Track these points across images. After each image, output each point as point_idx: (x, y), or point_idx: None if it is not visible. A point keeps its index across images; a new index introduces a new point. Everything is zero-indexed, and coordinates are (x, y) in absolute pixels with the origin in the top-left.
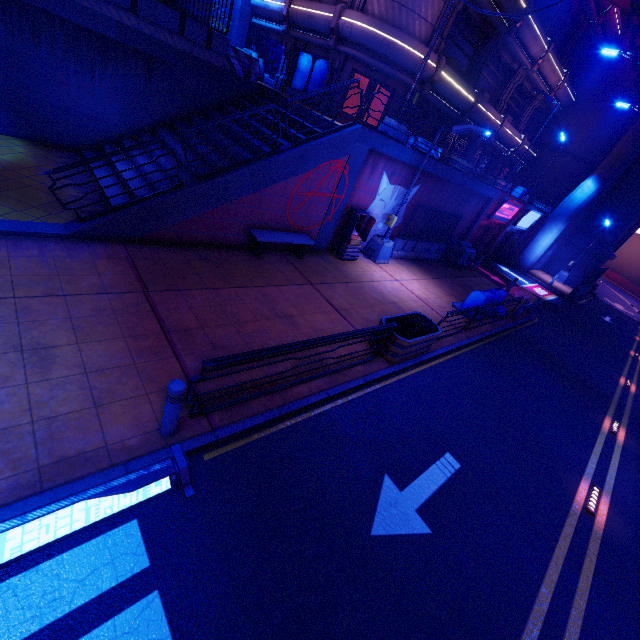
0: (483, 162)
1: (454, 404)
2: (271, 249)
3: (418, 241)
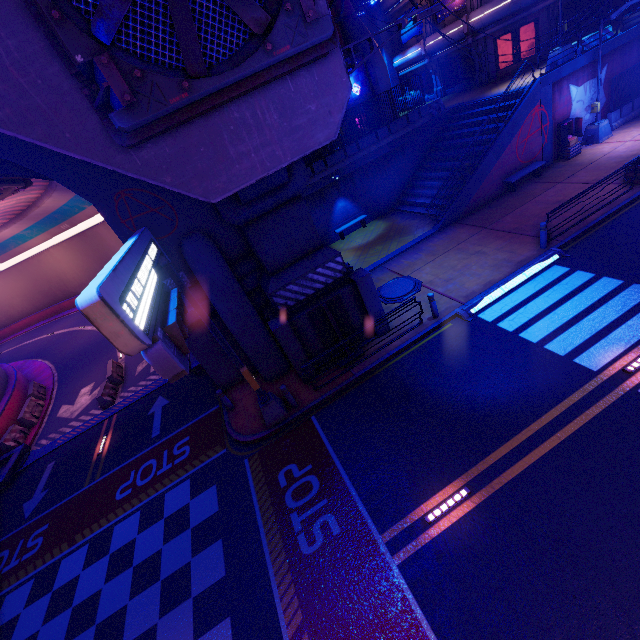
0: None
1: None
2: (518, 185)
3: (633, 100)
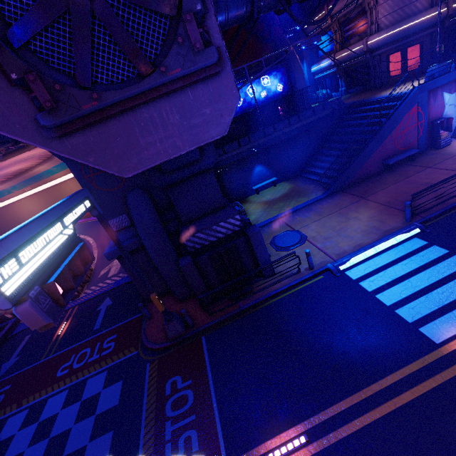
0: None
1: None
2: (395, 165)
3: None
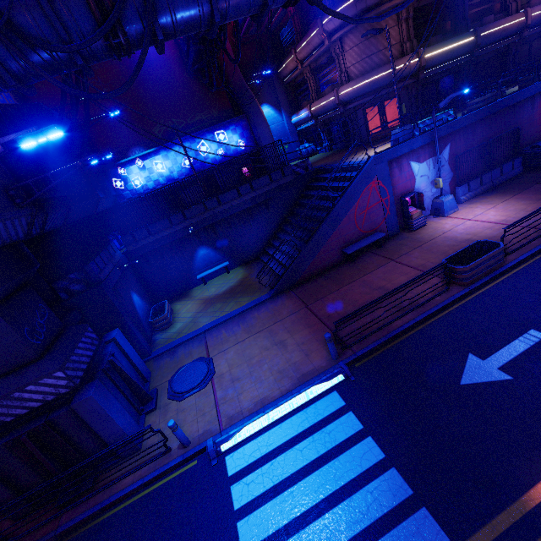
0: (536, 50)
1: (540, 294)
2: (361, 252)
3: (481, 176)
